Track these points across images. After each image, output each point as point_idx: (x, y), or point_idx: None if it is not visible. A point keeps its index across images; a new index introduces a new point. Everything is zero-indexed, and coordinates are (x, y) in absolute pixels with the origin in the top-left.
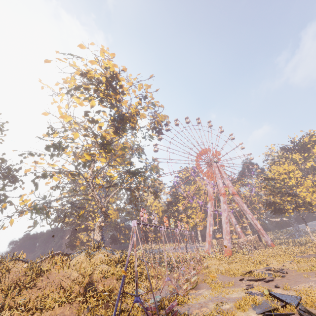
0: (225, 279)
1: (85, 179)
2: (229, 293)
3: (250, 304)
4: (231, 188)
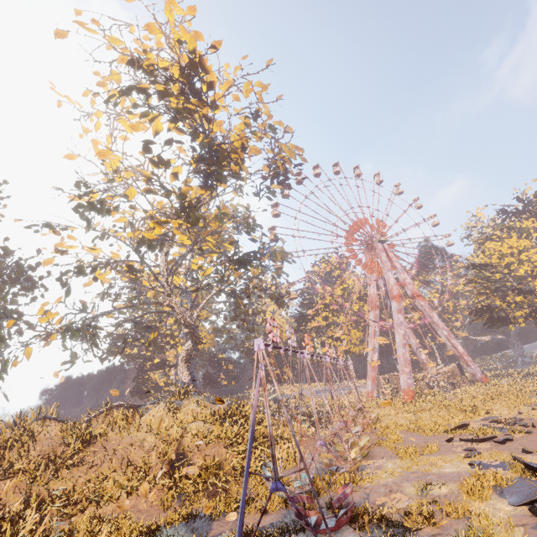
0: (417, 439)
1: (155, 276)
2: (436, 465)
3: (491, 486)
4: (410, 286)
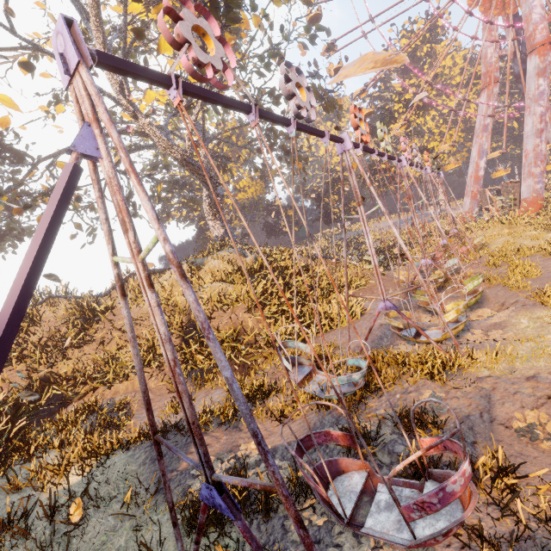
0: None
1: None
2: None
3: None
4: None
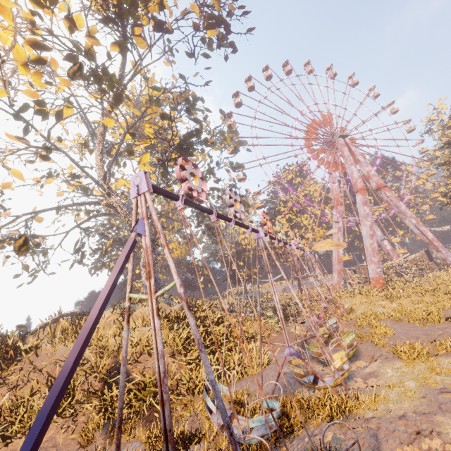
0: (412, 331)
1: (82, 170)
2: None
3: None
4: (375, 178)
